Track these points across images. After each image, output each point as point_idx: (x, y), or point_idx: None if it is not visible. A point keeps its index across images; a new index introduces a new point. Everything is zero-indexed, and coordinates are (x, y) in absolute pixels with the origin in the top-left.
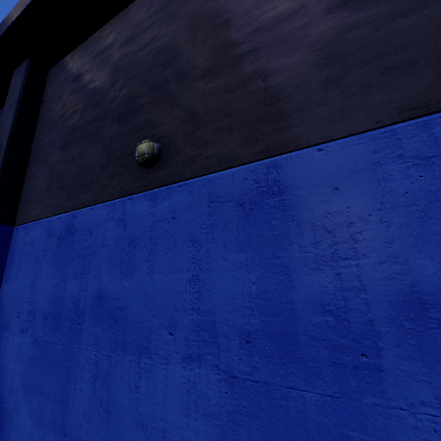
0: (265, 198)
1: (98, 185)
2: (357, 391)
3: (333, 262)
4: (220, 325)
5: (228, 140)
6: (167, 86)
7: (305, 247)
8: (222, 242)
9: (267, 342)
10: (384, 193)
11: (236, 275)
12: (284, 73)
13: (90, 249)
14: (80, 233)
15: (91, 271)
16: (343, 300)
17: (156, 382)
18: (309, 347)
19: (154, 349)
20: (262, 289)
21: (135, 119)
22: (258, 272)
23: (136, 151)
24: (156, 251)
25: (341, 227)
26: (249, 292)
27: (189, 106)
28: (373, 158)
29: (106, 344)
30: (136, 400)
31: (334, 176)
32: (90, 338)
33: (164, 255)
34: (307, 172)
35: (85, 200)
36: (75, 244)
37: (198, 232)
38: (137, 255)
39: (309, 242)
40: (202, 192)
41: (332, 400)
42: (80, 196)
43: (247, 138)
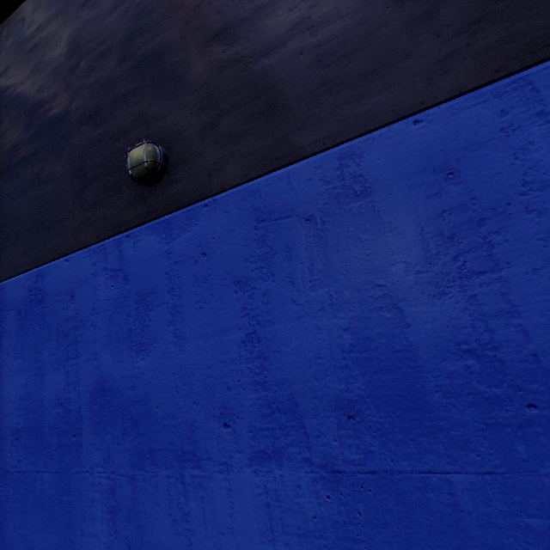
0: (344, 203)
1: (73, 222)
2: (529, 458)
3: (463, 281)
4: (302, 400)
5: (272, 127)
6: (162, 60)
7: (417, 264)
8: (287, 277)
9: (380, 413)
10: (525, 169)
11: (315, 322)
12: (345, 18)
13: (75, 321)
14: (55, 299)
15: (82, 354)
16: (487, 333)
17: (213, 501)
18: (447, 409)
19: (203, 453)
20: (360, 336)
21: (117, 116)
22: (350, 313)
23: (127, 162)
24: (183, 307)
25: (467, 227)
26: (341, 344)
27: (201, 85)
28: (501, 123)
29: (124, 459)
30: (185, 534)
31: (445, 157)
32: (96, 454)
33: (197, 312)
34: (403, 157)
35: (53, 248)
36: (48, 317)
37: (245, 269)
38: (153, 318)
39: (421, 257)
40: (242, 209)
41: (494, 478)
42: (44, 243)
43: (302, 120)
